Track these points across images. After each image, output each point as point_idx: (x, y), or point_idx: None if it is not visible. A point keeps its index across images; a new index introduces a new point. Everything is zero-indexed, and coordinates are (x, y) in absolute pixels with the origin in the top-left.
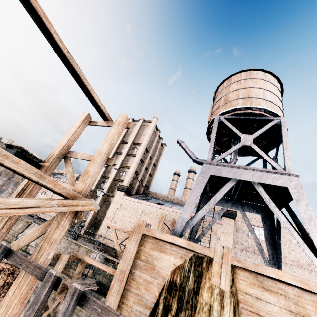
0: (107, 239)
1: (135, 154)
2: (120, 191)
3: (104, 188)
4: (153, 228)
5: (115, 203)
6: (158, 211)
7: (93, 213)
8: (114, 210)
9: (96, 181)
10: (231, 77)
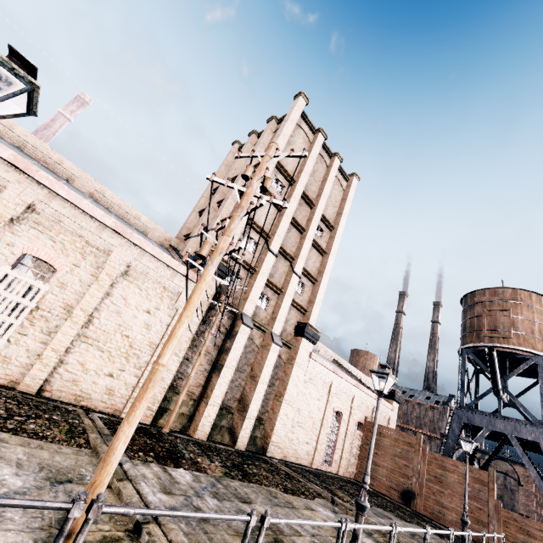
0: (287, 449)
1: (324, 251)
2: (307, 340)
3: (277, 323)
4: (344, 419)
5: (300, 368)
6: (352, 391)
7: (263, 391)
8: (299, 385)
9: (257, 293)
10: (541, 295)
